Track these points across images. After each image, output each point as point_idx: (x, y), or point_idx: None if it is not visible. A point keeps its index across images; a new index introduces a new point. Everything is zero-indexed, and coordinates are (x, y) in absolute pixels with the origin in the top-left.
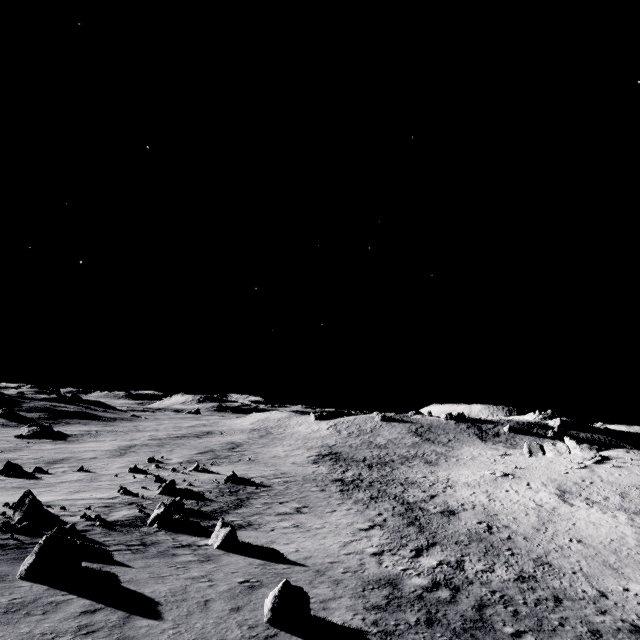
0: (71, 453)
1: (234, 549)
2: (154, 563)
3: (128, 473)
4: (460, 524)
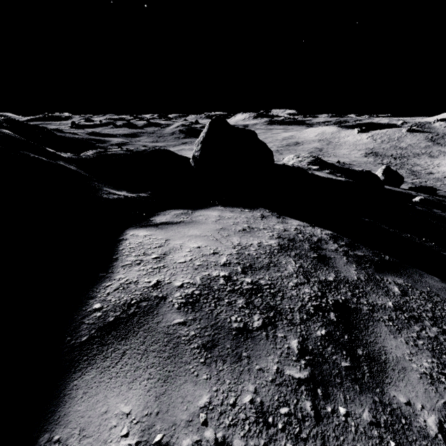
0: None
1: None
2: None
3: None
4: (432, 176)
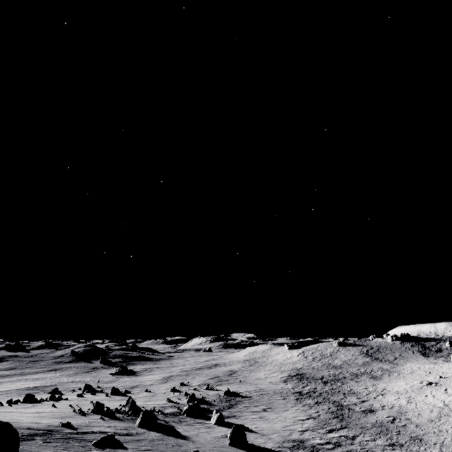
0: (139, 382)
1: (222, 425)
2: (185, 427)
3: (170, 392)
4: (372, 417)
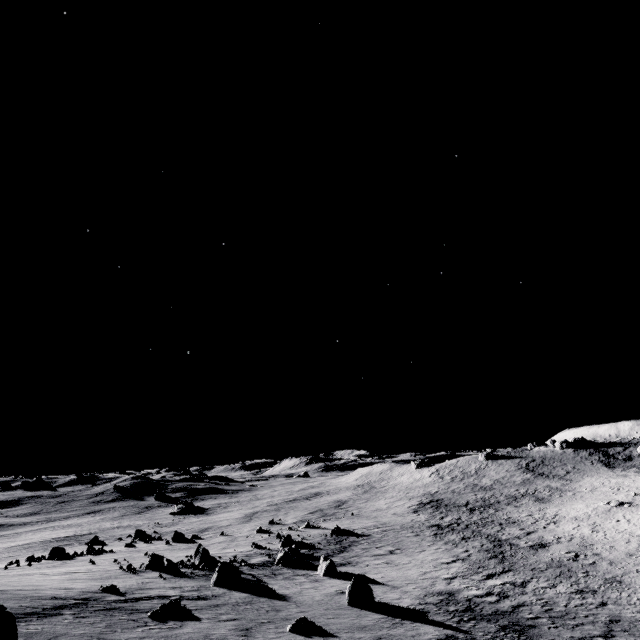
0: (212, 523)
1: (335, 576)
2: (282, 582)
3: (256, 534)
4: (545, 555)
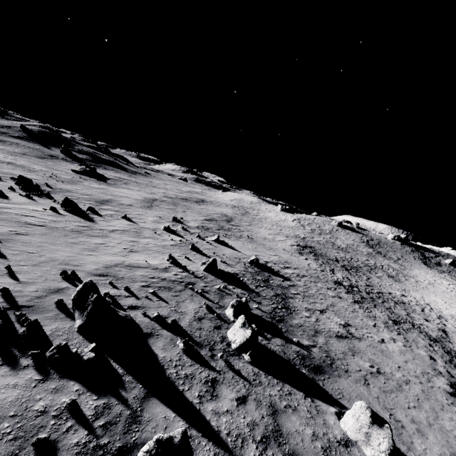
0: (112, 196)
1: None
2: None
3: (163, 231)
4: None
